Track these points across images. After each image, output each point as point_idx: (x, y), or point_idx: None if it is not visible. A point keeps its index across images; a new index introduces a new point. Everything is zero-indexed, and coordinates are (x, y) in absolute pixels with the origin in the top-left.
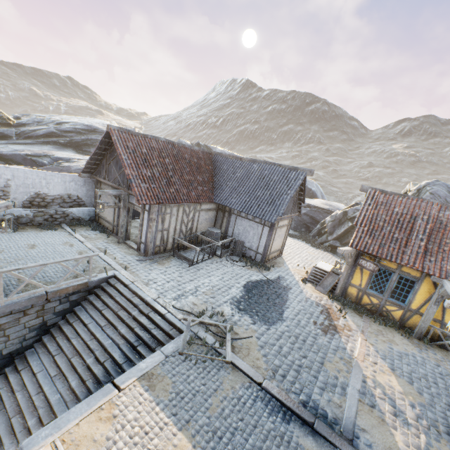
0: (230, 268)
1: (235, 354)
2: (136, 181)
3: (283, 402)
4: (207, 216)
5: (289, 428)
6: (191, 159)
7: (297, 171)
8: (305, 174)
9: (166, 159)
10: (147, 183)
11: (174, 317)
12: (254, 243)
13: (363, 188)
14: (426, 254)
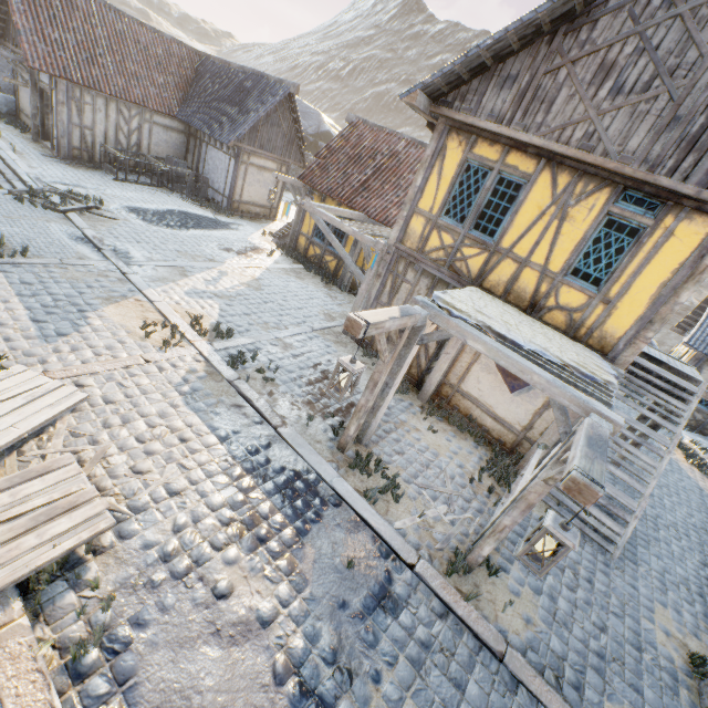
0: (173, 199)
1: (80, 217)
2: (31, 37)
3: (89, 238)
4: (169, 138)
5: (77, 245)
6: (152, 48)
7: (282, 85)
8: (288, 89)
9: (99, 31)
10: (49, 47)
11: (36, 186)
12: (222, 183)
13: (349, 118)
14: (364, 192)
